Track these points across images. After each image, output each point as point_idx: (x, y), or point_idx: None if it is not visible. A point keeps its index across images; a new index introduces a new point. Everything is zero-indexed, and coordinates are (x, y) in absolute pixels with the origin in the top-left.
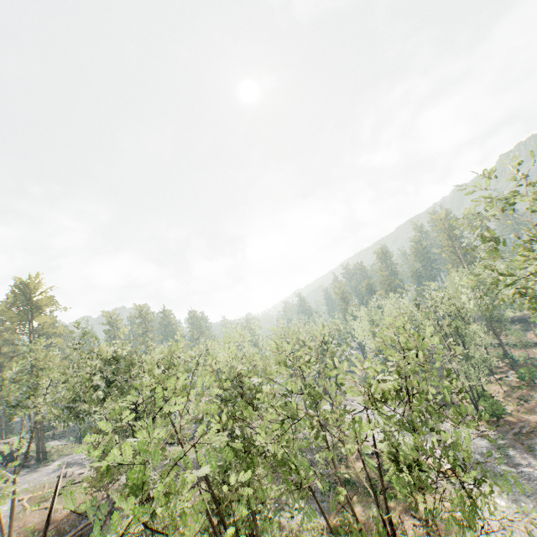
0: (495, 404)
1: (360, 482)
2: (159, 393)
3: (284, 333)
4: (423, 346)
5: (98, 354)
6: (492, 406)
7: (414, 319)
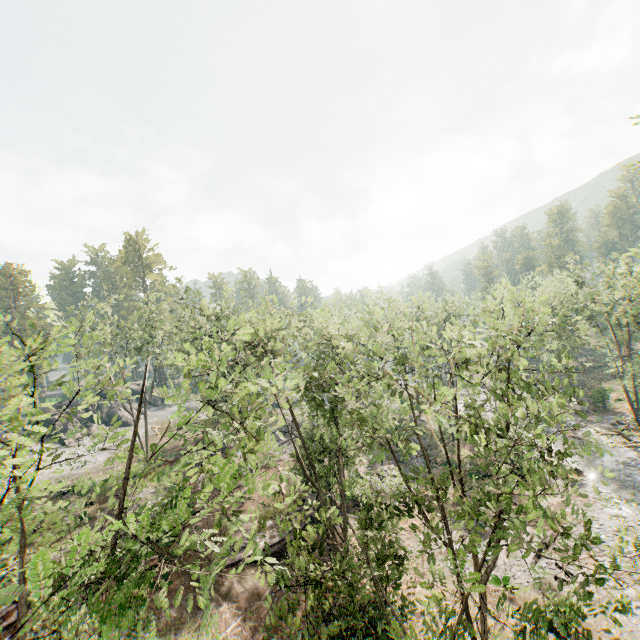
0: None
1: (462, 466)
2: (230, 322)
3: (399, 309)
4: (534, 315)
5: (201, 310)
6: None
7: (574, 302)
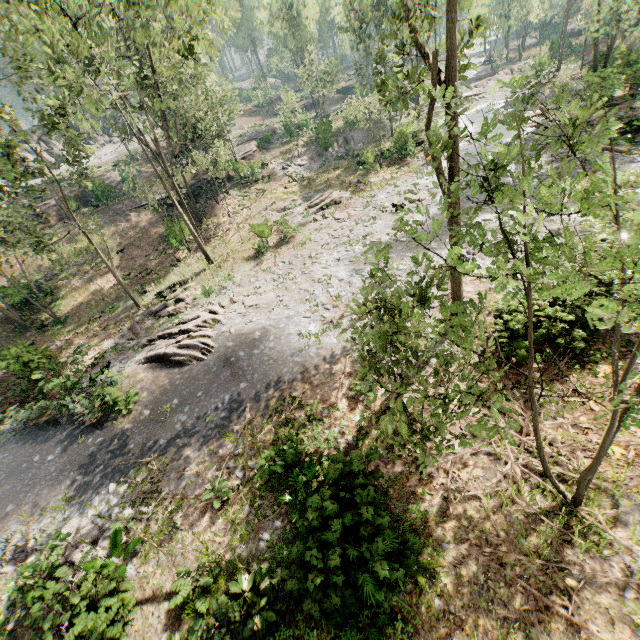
0: (606, 79)
1: None
2: None
3: None
4: None
5: None
6: (602, 82)
7: None
